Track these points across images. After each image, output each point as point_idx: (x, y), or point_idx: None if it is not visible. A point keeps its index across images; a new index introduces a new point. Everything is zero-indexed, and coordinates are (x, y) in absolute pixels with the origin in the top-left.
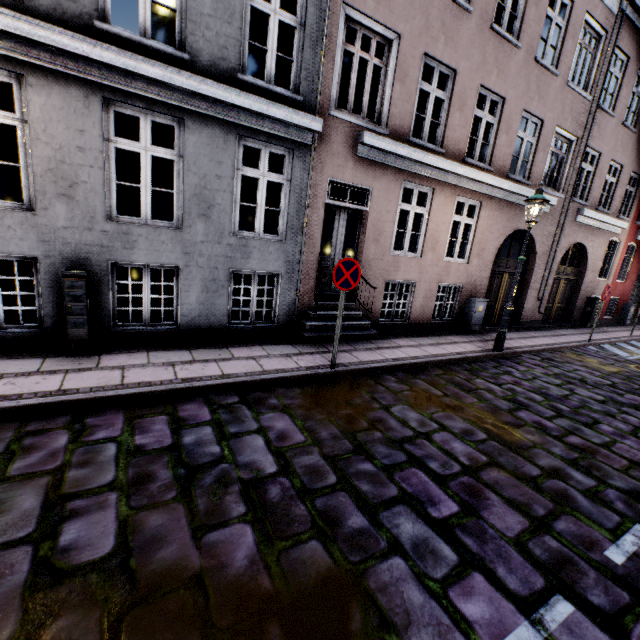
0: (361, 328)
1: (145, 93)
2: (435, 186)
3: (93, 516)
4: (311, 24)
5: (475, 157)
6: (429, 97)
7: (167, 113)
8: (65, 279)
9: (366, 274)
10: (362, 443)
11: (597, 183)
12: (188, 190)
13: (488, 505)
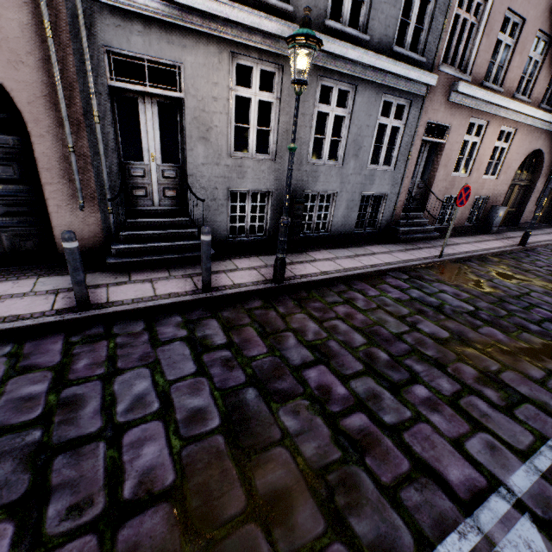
0: (428, 231)
1: (342, 70)
2: (490, 119)
3: (423, 324)
4: None
5: (520, 92)
6: (501, 45)
7: (349, 82)
8: (294, 205)
9: (434, 191)
10: (499, 297)
11: None
12: (350, 138)
13: None
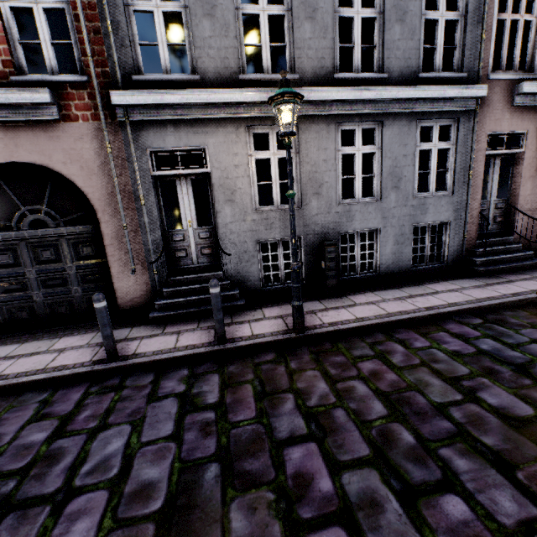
0: (525, 258)
1: (361, 111)
2: None
3: (489, 391)
4: (471, 12)
5: None
6: None
7: (372, 120)
8: (325, 247)
9: (522, 209)
10: None
11: None
12: (385, 171)
13: None
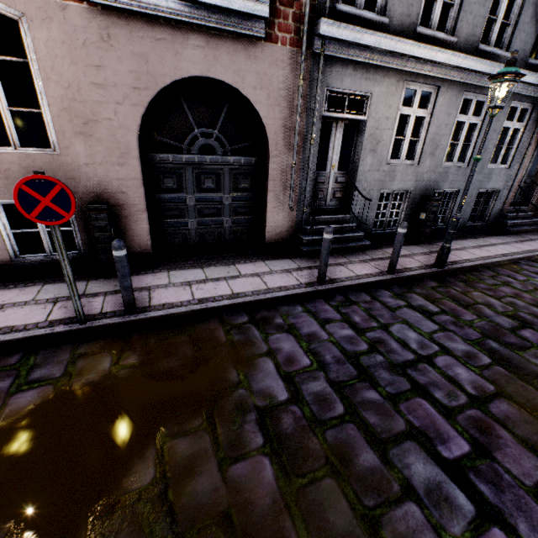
0: (532, 224)
1: (485, 85)
2: None
3: None
4: None
5: None
6: None
7: (486, 94)
8: (432, 202)
9: None
10: None
11: None
12: (478, 142)
13: None
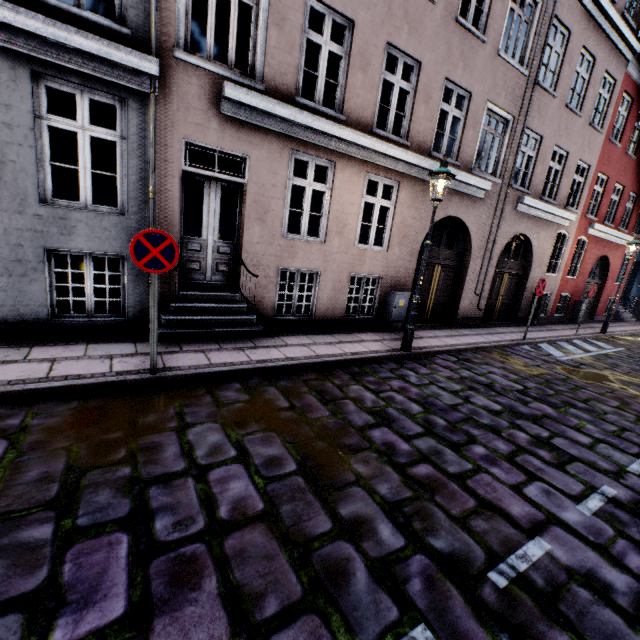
0: (243, 323)
1: None
2: (337, 159)
3: None
4: None
5: (388, 129)
6: (321, 51)
7: None
8: None
9: (251, 260)
10: (80, 488)
11: (540, 170)
12: None
13: (185, 602)
